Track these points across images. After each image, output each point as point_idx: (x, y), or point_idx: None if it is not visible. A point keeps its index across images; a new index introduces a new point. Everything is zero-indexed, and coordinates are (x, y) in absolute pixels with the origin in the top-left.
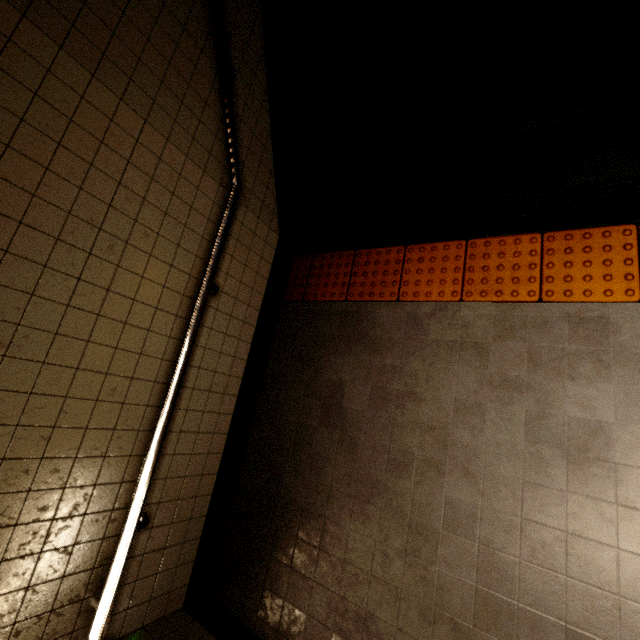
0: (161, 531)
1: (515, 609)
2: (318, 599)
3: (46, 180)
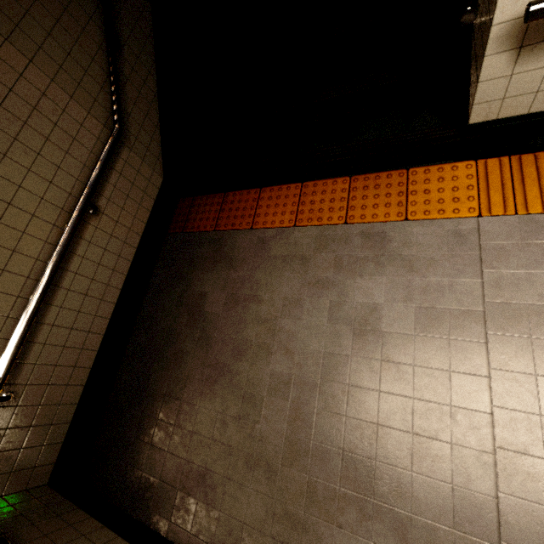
0: (27, 410)
1: (310, 446)
2: (169, 466)
3: None
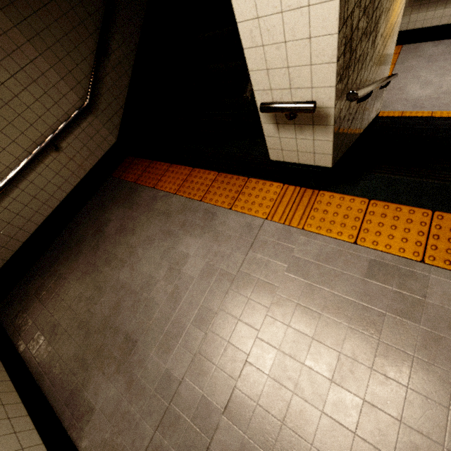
0: None
1: (114, 325)
2: (42, 315)
3: None
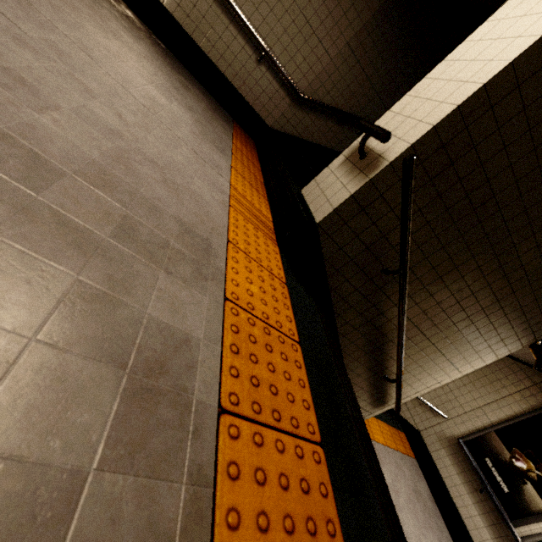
0: None
1: None
2: None
3: (321, 0)
